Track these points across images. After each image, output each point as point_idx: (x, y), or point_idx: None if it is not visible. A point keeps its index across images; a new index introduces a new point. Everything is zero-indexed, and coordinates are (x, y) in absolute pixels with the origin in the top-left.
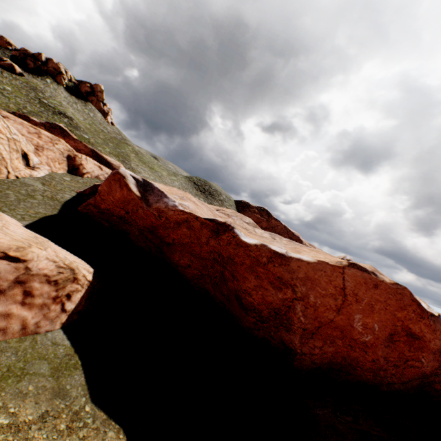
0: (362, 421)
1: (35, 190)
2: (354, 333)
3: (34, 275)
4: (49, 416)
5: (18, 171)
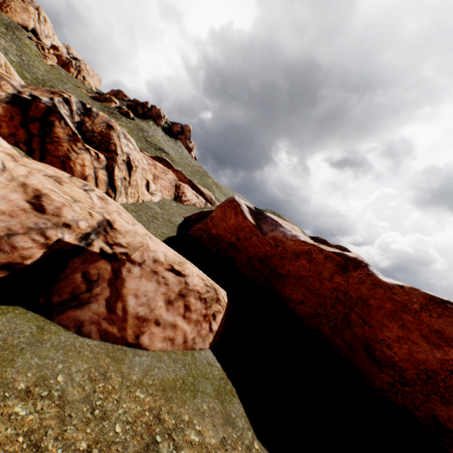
0: None
1: (156, 213)
2: None
3: (191, 291)
4: (228, 444)
5: (143, 196)
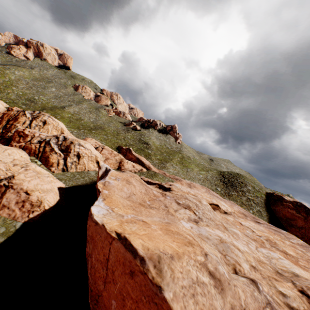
0: None
1: (88, 175)
2: None
3: (29, 200)
4: None
5: (90, 168)
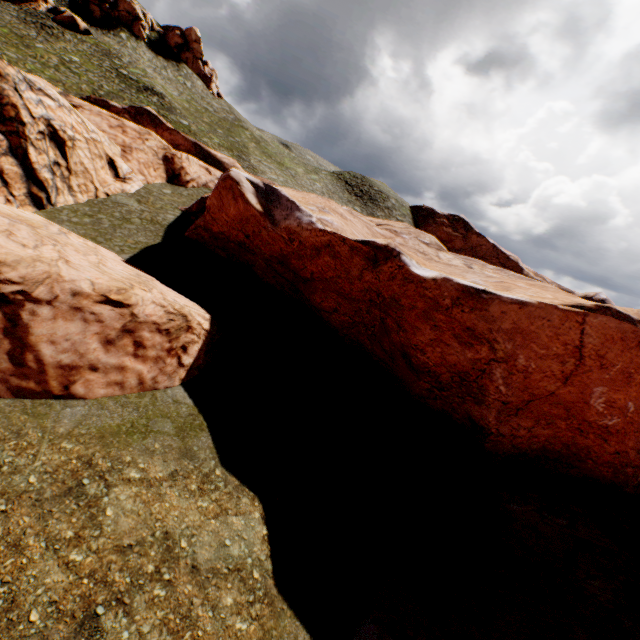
0: (581, 527)
1: (130, 211)
2: (589, 414)
3: (142, 323)
4: (179, 475)
5: (107, 187)
